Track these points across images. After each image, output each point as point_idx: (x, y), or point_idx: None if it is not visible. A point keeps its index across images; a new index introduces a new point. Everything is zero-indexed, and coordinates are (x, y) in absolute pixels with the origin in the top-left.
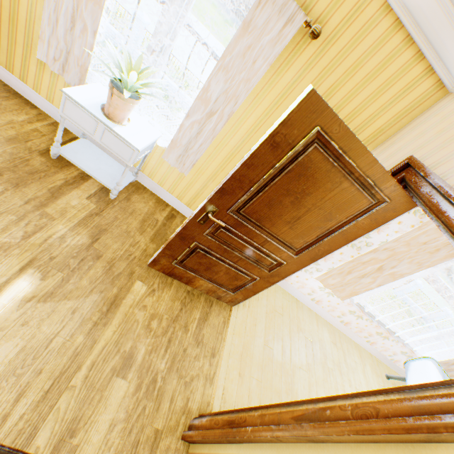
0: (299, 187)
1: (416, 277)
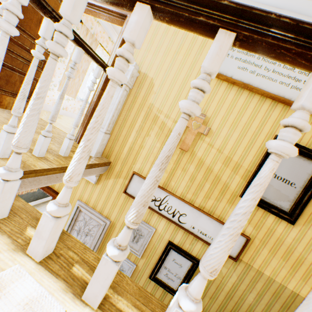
0: None
1: (90, 72)
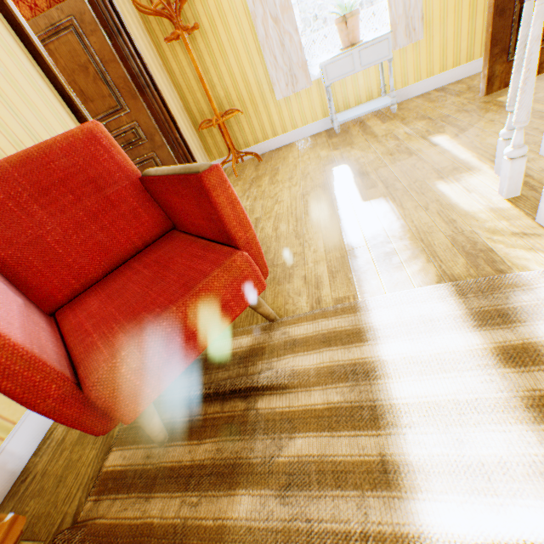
0: None
1: None
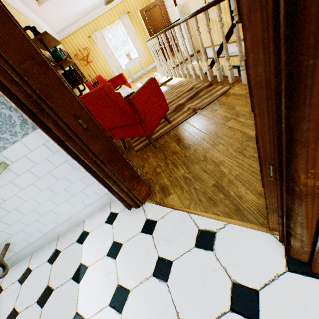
0: (152, 19)
1: None
